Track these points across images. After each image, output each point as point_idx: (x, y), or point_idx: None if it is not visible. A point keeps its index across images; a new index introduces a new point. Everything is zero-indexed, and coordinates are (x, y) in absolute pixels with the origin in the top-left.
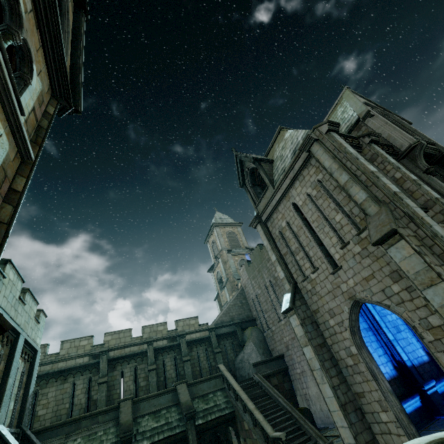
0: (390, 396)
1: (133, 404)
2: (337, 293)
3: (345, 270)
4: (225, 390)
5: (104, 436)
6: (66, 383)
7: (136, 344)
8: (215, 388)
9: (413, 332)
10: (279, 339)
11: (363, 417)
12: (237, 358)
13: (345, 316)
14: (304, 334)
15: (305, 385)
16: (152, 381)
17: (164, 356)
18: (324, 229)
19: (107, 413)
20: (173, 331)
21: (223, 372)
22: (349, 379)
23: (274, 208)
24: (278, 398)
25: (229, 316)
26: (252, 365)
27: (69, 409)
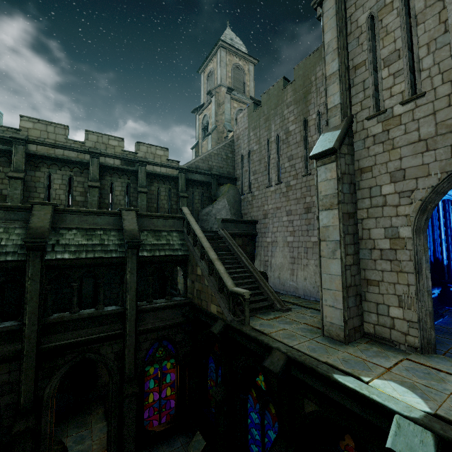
0: (425, 296)
1: (56, 212)
2: (439, 144)
3: None
4: (183, 233)
5: (4, 234)
6: None
7: (73, 149)
8: (171, 228)
9: (431, 239)
10: (259, 206)
11: (360, 303)
12: (203, 210)
13: (429, 183)
14: (335, 192)
15: (271, 254)
16: (92, 200)
17: (113, 178)
18: None
19: (13, 212)
20: (131, 154)
21: (186, 215)
22: (366, 263)
23: None
24: (241, 257)
25: (208, 164)
26: (220, 220)
27: None
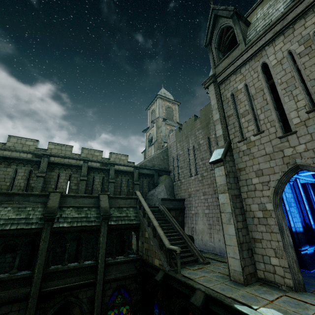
0: (289, 249)
1: (62, 197)
2: (276, 157)
3: (299, 135)
4: (136, 208)
5: (32, 211)
6: (9, 168)
7: (74, 158)
8: (129, 205)
9: (299, 210)
10: (185, 189)
11: (252, 255)
12: (149, 192)
13: (275, 177)
14: (225, 183)
15: (195, 222)
16: (81, 188)
17: (95, 174)
18: (292, 92)
19: (38, 197)
20: (106, 159)
21: (139, 196)
22: (251, 227)
23: (236, 68)
24: (175, 224)
25: (152, 163)
26: (160, 199)
27: (9, 187)
